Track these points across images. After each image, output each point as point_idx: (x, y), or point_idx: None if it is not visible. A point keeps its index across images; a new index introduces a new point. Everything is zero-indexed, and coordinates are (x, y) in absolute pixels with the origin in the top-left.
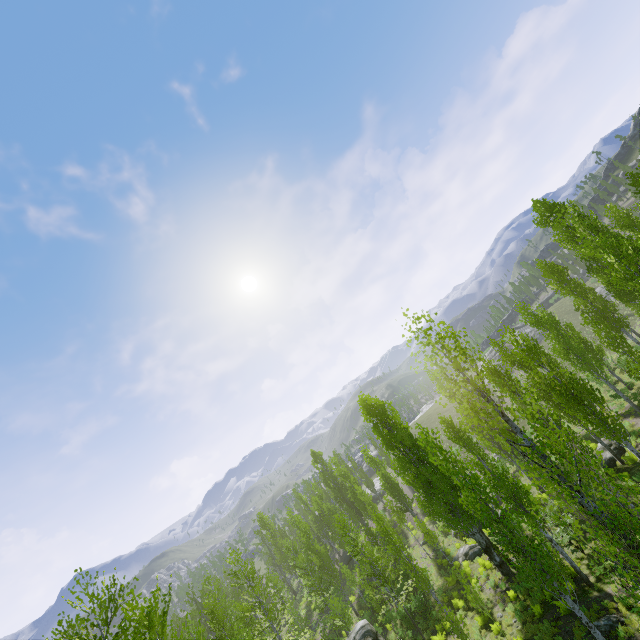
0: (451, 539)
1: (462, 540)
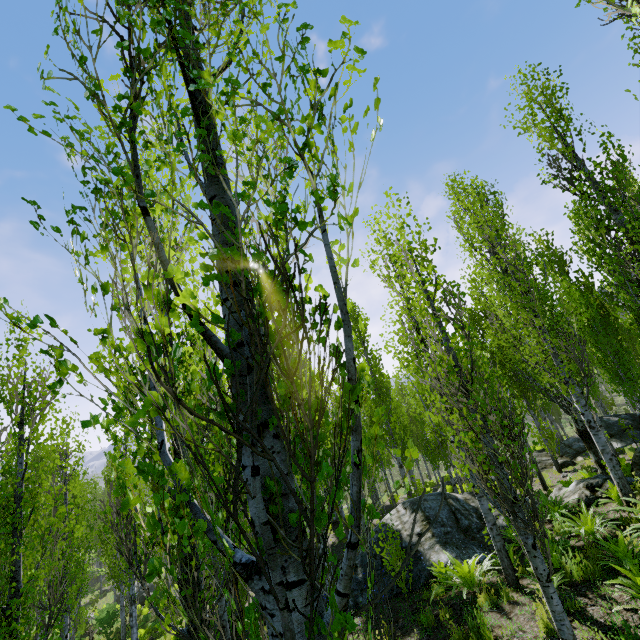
0: (110, 599)
1: (93, 606)
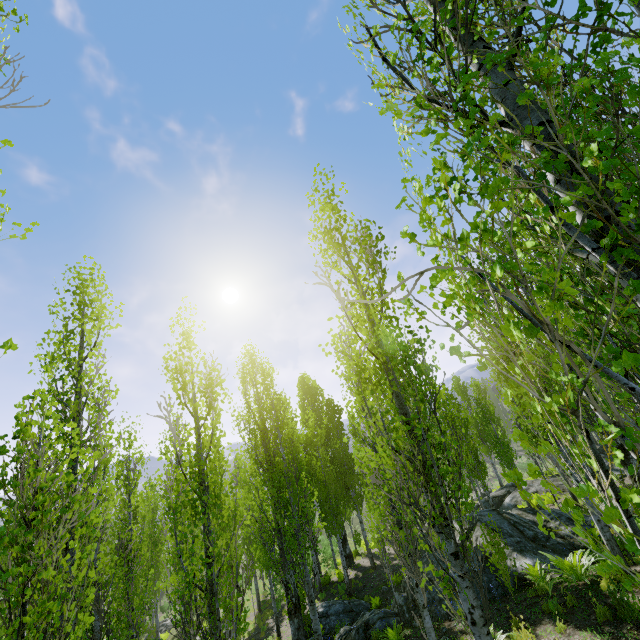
0: None
1: None
